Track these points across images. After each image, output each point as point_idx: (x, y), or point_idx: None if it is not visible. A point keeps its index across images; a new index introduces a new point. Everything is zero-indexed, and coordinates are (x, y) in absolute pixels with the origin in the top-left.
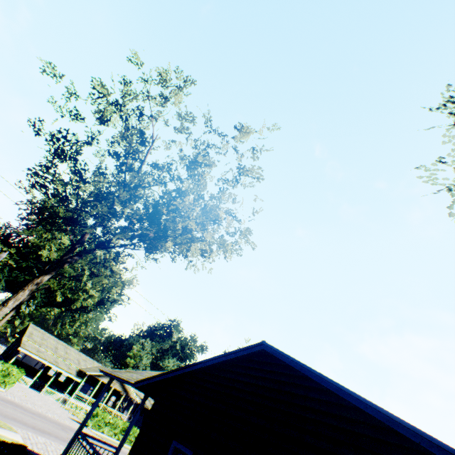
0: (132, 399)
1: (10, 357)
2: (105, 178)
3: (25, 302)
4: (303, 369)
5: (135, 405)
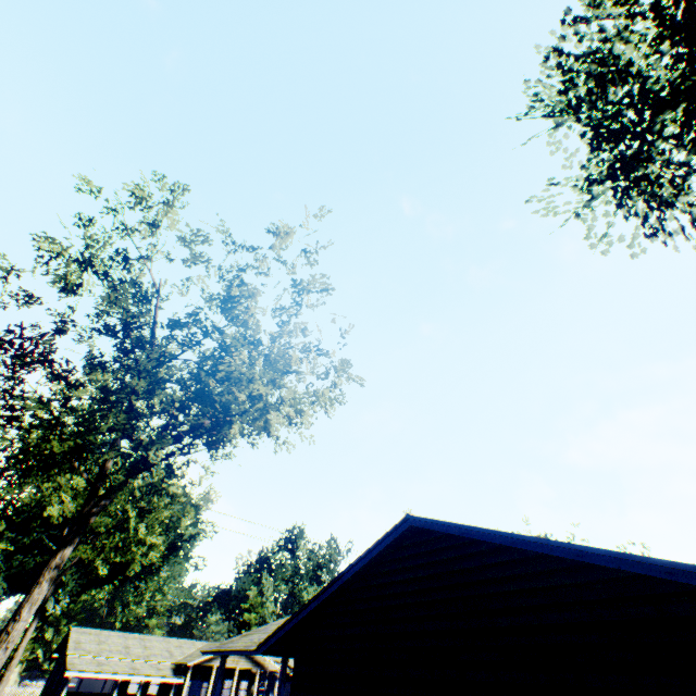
0: (273, 672)
1: (56, 694)
2: (106, 368)
3: (50, 598)
4: (466, 532)
5: None
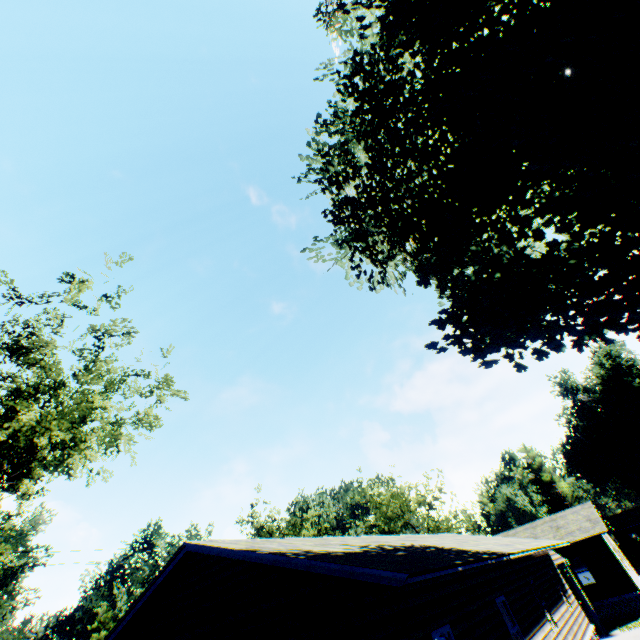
0: None
1: None
2: None
3: None
4: (219, 552)
5: None
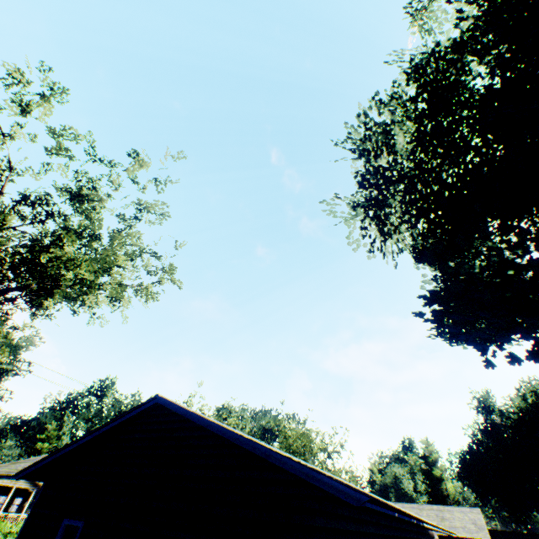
0: None
1: None
2: None
3: None
4: (186, 413)
5: None
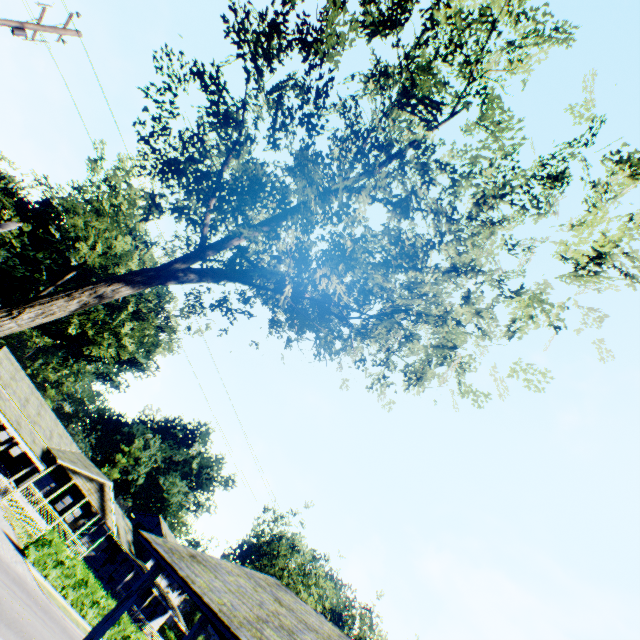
0: (104, 523)
1: None
2: (308, 148)
3: None
4: None
5: (104, 533)
